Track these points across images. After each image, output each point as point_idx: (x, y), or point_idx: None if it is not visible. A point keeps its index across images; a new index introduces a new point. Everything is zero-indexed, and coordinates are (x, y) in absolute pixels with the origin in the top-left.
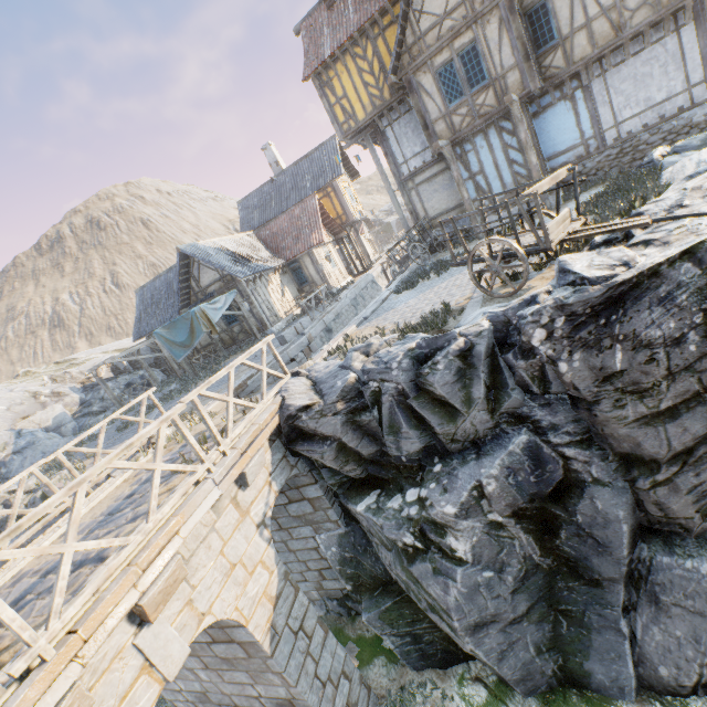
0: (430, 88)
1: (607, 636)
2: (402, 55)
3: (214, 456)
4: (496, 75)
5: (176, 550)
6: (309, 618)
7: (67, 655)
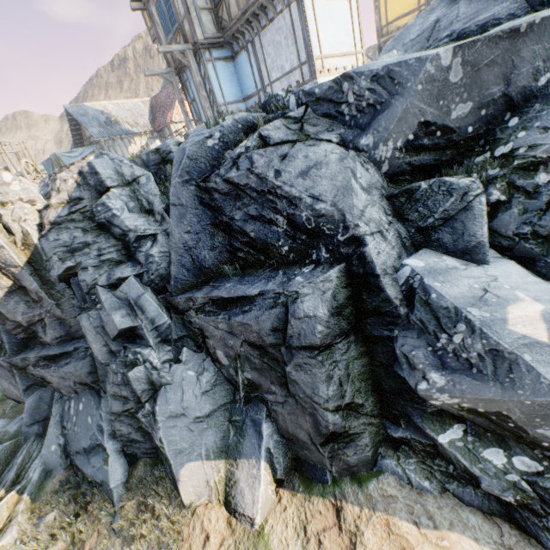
0: (158, 19)
1: None
2: None
3: None
4: (179, 21)
5: None
6: None
7: None
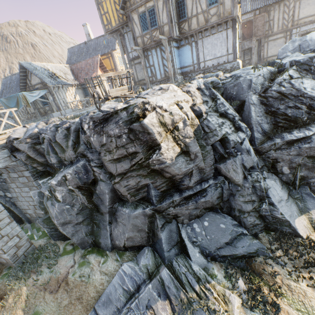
0: (136, 21)
1: (104, 231)
2: (127, 2)
3: None
4: (160, 25)
5: None
6: (3, 214)
7: None
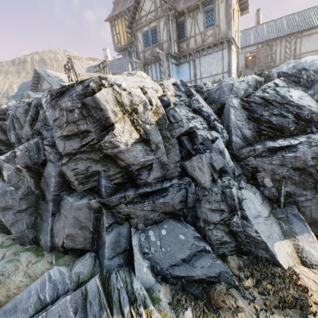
0: (140, 39)
1: (46, 224)
2: (134, 23)
3: None
4: (160, 42)
5: None
6: None
7: None
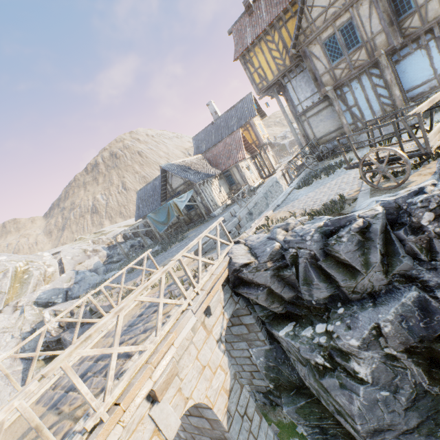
0: (318, 54)
1: None
2: (299, 36)
3: (192, 295)
4: (367, 39)
5: (172, 355)
6: (250, 406)
7: (115, 419)
